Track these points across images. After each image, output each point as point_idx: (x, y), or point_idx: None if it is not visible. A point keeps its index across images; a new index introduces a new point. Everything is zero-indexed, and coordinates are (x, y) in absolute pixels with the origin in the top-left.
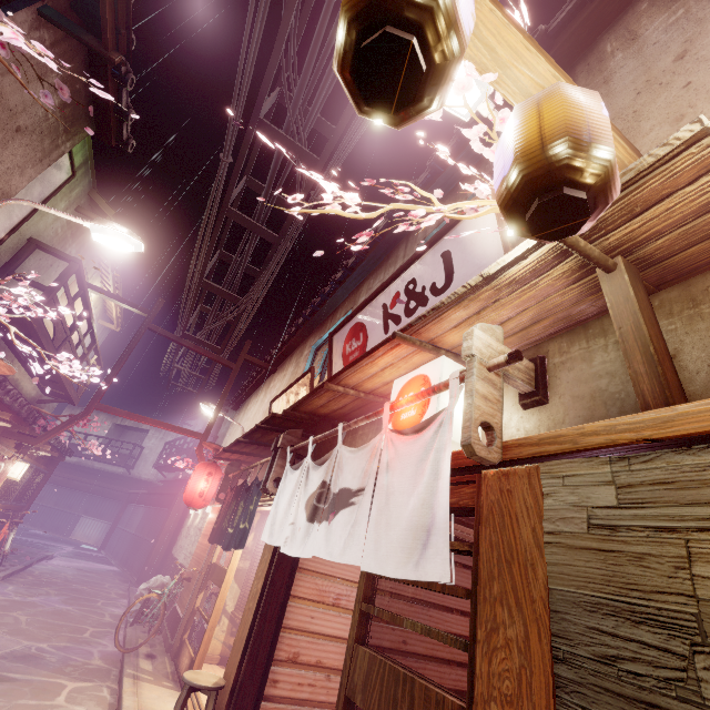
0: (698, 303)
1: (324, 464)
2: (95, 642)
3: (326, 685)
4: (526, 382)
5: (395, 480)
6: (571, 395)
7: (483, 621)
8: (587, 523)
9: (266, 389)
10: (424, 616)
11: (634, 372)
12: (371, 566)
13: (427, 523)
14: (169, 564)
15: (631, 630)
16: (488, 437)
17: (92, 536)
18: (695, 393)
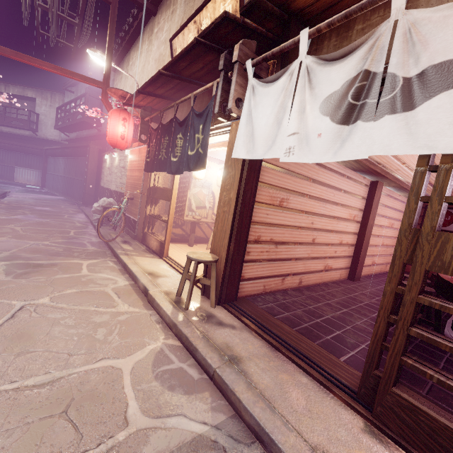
0: None
1: (358, 51)
2: (81, 238)
3: (275, 250)
4: None
5: None
6: None
7: None
8: None
9: (149, 37)
10: (325, 209)
11: None
12: None
13: None
14: (102, 192)
15: None
16: None
17: (31, 180)
18: None
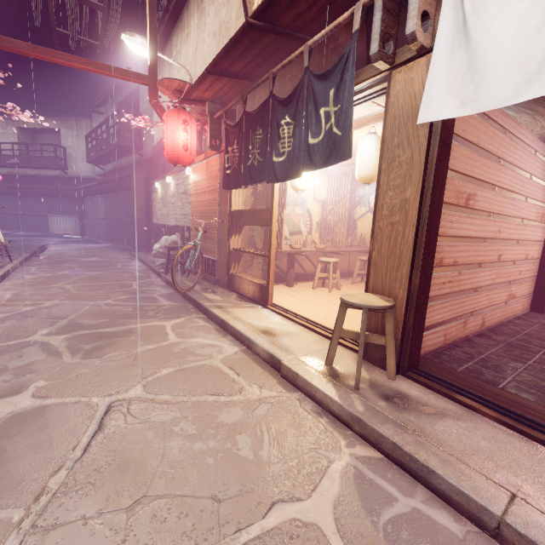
0: None
1: None
2: (148, 290)
3: (458, 279)
4: None
5: None
6: None
7: None
8: None
9: (200, 6)
10: (513, 208)
11: None
12: None
13: None
14: (157, 231)
15: None
16: None
17: (68, 228)
18: None
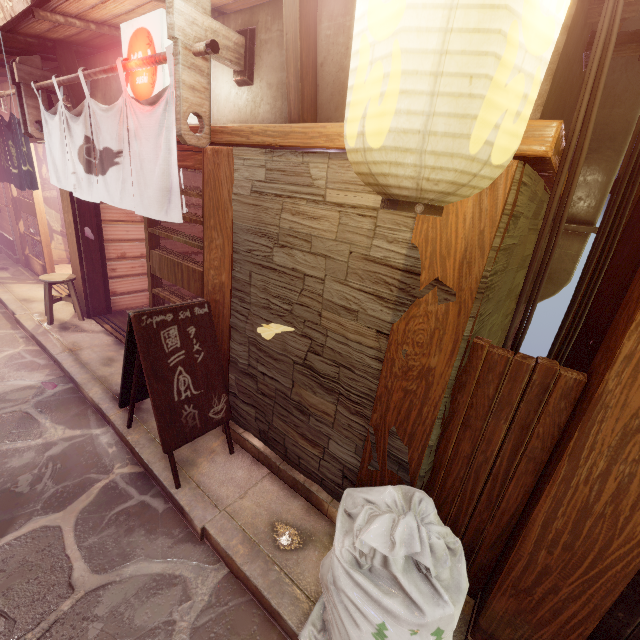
0: (347, 12)
1: (80, 117)
2: None
3: None
4: (235, 62)
5: (143, 150)
6: (267, 82)
7: (207, 238)
8: (251, 190)
9: None
10: None
11: (288, 82)
12: (141, 212)
13: (169, 186)
14: None
15: (259, 240)
16: (200, 124)
17: None
18: (322, 103)
